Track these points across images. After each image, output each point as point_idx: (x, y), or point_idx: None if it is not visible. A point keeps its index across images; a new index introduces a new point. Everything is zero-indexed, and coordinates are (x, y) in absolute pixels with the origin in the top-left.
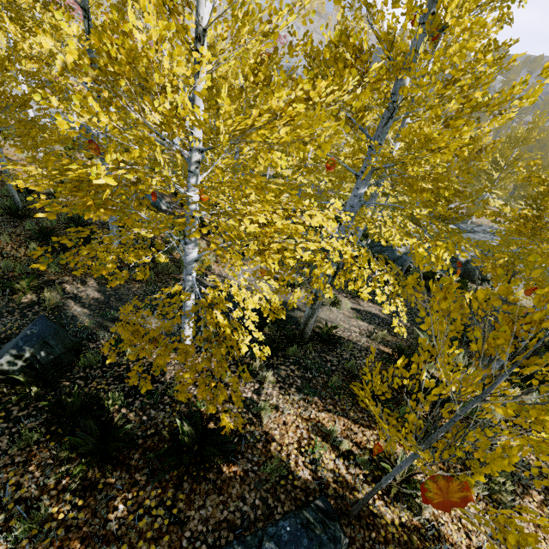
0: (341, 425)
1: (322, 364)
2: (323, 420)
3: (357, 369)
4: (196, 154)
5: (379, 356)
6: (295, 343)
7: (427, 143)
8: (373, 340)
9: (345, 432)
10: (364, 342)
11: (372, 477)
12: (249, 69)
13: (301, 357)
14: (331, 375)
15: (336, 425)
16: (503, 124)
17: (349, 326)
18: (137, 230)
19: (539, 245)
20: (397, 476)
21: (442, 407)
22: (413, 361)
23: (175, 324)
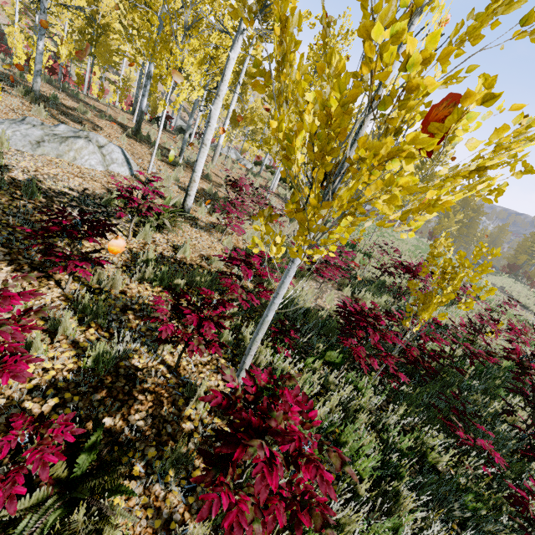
0: None
1: None
2: None
3: None
4: None
5: None
6: None
7: None
8: None
9: None
10: None
11: None
12: None
13: None
14: None
15: None
16: None
17: None
18: None
19: None
20: None
21: None
22: None
23: None
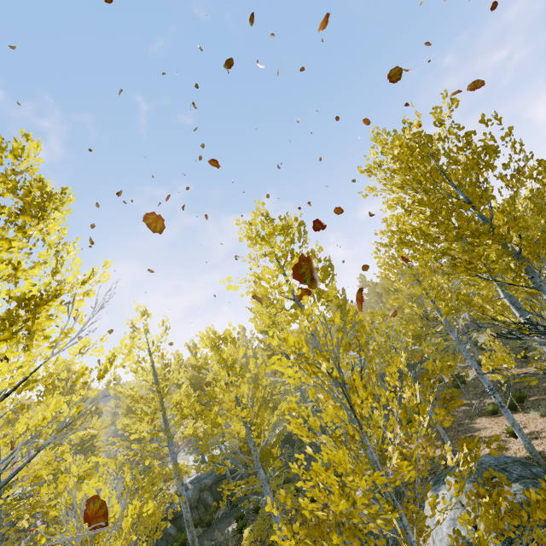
0: None
1: None
2: None
3: None
4: None
5: None
6: None
7: None
8: None
9: None
10: None
11: None
12: None
13: None
14: None
15: None
16: None
17: None
18: None
19: None
20: None
21: None
22: None
23: None
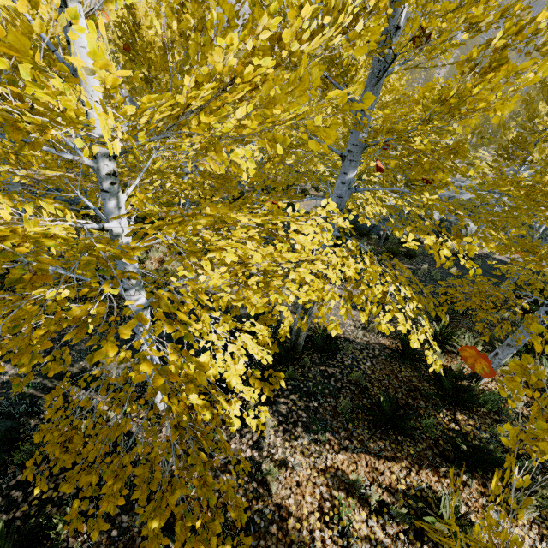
0: (364, 465)
1: (325, 385)
2: (343, 465)
3: (365, 380)
4: (106, 163)
5: (382, 353)
6: (290, 362)
7: (458, 105)
8: (370, 332)
9: (370, 475)
10: (362, 337)
11: (413, 531)
12: (166, 7)
13: (300, 379)
14: (338, 395)
15: (361, 474)
16: (453, 70)
17: (342, 319)
18: (39, 292)
19: (526, 201)
20: (444, 528)
21: (463, 408)
22: (421, 355)
23: (125, 431)
